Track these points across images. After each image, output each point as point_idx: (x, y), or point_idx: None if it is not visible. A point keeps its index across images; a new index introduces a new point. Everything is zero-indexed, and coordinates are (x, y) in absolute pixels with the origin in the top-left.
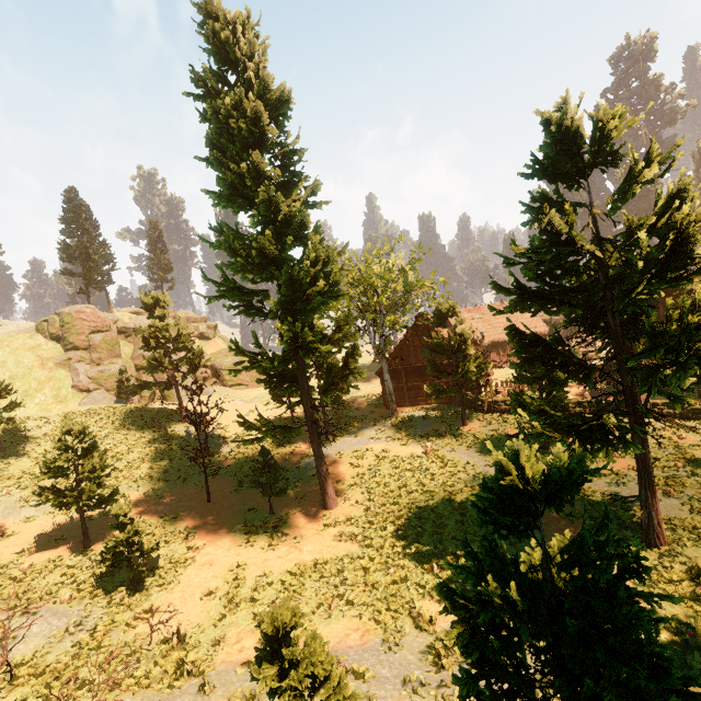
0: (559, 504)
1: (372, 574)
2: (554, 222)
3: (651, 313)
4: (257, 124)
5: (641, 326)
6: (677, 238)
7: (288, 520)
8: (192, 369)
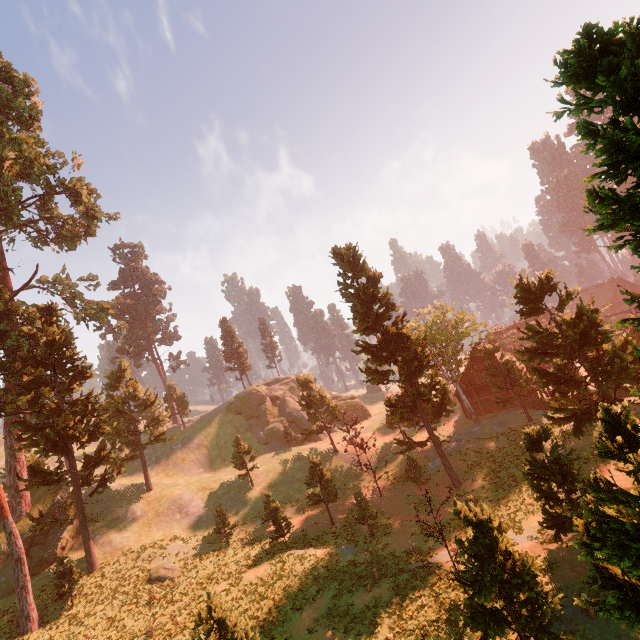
0: (543, 439)
1: (498, 512)
2: (532, 328)
3: (605, 347)
4: (373, 296)
5: (602, 355)
6: (583, 333)
7: (435, 497)
8: (334, 417)
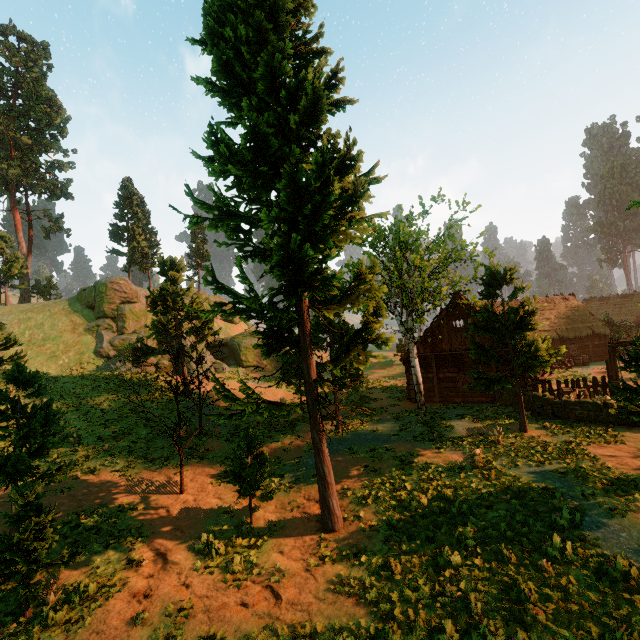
0: None
1: None
2: None
3: None
4: None
5: None
6: None
7: (271, 538)
8: (200, 339)
